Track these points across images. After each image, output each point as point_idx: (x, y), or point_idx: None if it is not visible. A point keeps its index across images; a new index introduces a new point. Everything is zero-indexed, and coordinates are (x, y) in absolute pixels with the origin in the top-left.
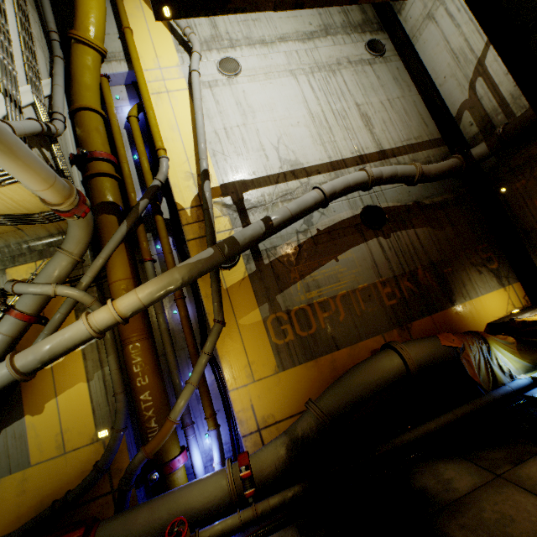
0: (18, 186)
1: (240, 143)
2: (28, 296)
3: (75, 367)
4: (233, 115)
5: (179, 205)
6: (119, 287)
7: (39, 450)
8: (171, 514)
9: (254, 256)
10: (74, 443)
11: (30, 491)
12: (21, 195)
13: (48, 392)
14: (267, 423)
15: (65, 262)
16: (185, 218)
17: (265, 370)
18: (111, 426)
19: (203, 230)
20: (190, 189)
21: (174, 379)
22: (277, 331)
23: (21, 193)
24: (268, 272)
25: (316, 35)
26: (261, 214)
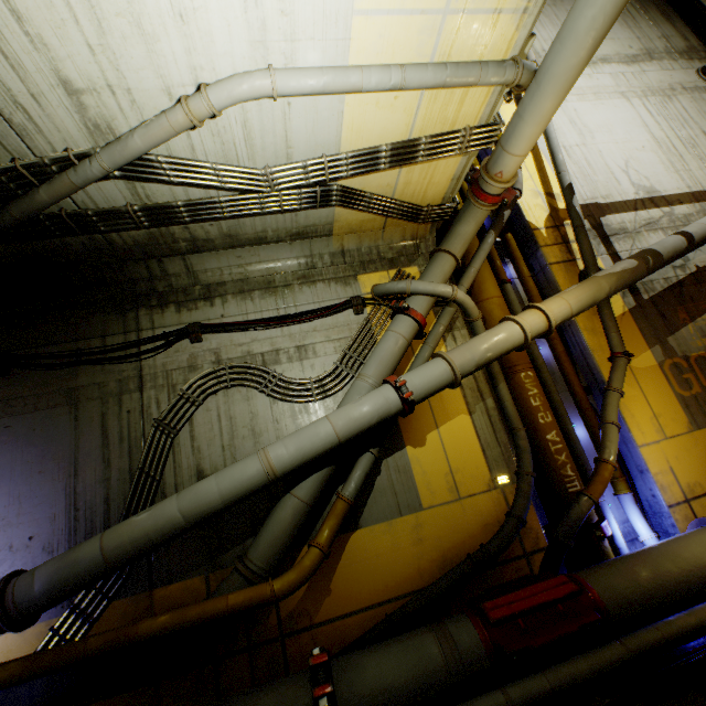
0: (456, 161)
1: (583, 163)
2: (421, 297)
3: (451, 396)
4: (569, 134)
5: (532, 225)
6: (495, 305)
7: (429, 490)
8: (682, 568)
9: (629, 289)
10: (467, 487)
11: (427, 541)
12: (443, 174)
13: (426, 421)
14: (694, 493)
15: (450, 265)
16: (540, 239)
17: (675, 426)
18: (506, 472)
19: (564, 254)
20: (539, 208)
21: (567, 424)
22: (678, 379)
23: (446, 172)
24: (650, 309)
25: (639, 59)
26: (625, 242)
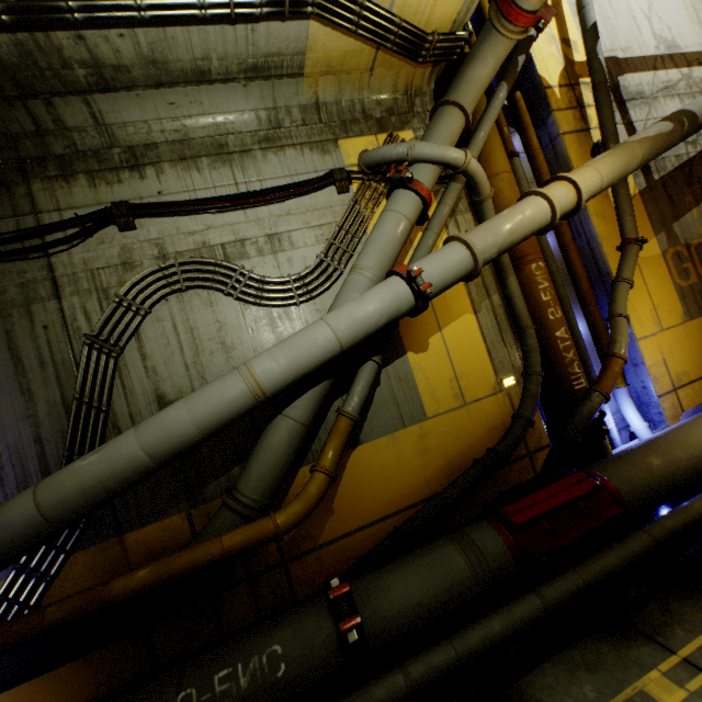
0: None
1: (604, 1)
2: (426, 166)
3: (455, 293)
4: None
5: (544, 81)
6: (505, 182)
7: (433, 399)
8: (691, 455)
9: (641, 167)
10: (473, 392)
11: (432, 450)
12: None
13: (428, 323)
14: (681, 382)
15: (459, 124)
16: (553, 101)
17: (672, 318)
18: (512, 374)
19: (578, 122)
20: (553, 59)
21: (572, 321)
22: (678, 269)
23: None
24: (660, 191)
25: None
26: (641, 110)
